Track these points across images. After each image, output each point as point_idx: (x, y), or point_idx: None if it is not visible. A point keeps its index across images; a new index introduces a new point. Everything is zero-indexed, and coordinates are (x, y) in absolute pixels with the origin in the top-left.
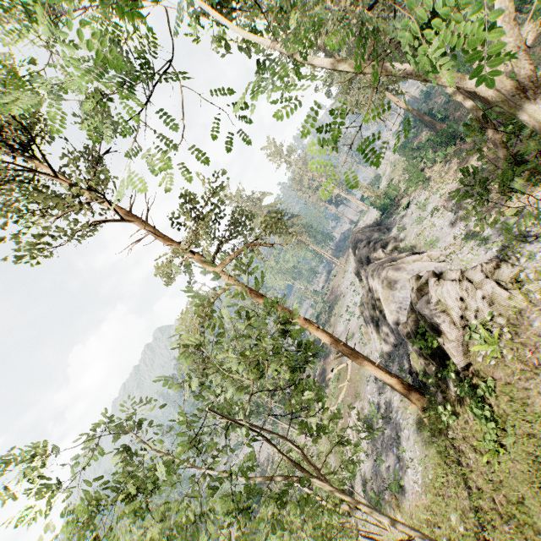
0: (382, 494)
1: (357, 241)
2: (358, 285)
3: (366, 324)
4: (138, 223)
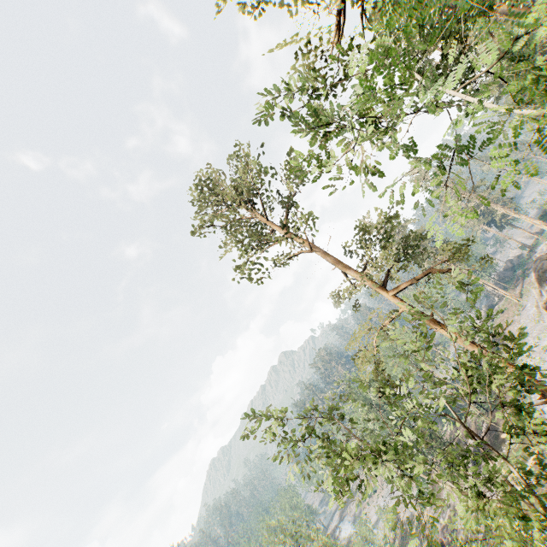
0: None
1: (544, 269)
2: (546, 324)
3: None
4: (320, 253)
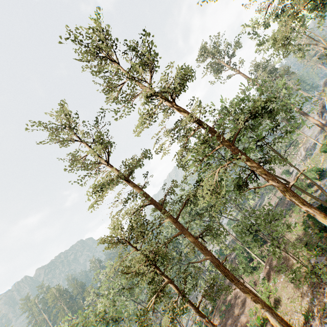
0: (304, 161)
1: None
2: None
3: (318, 117)
4: (242, 74)
